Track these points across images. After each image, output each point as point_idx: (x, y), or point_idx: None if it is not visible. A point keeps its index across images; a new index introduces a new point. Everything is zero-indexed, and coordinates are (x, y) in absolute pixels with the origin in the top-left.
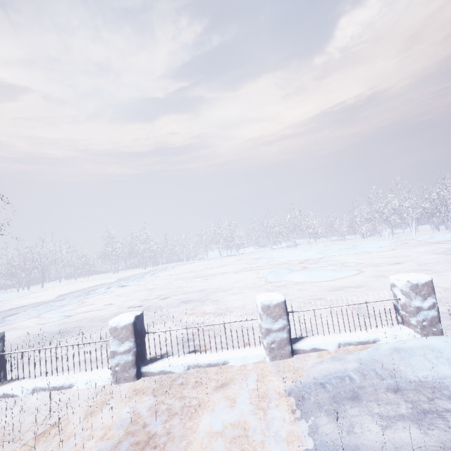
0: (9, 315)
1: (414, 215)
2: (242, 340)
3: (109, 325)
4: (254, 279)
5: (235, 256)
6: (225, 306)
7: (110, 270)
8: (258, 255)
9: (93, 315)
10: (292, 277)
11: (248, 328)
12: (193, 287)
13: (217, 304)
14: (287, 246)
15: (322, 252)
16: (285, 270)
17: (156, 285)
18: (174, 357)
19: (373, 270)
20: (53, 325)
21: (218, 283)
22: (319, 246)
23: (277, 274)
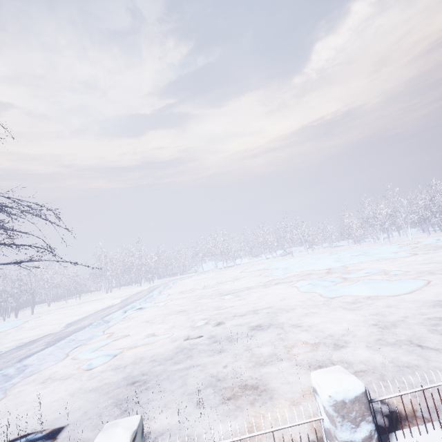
0: (24, 356)
1: (409, 220)
2: (441, 391)
3: (332, 399)
4: (301, 294)
5: (232, 268)
6: (315, 332)
7: (102, 290)
8: (261, 266)
9: (146, 352)
10: (354, 290)
11: (407, 367)
12: (235, 307)
13: (301, 330)
14: (280, 255)
15: (339, 260)
16: (327, 282)
17: (180, 305)
18: (406, 435)
19: (438, 278)
20: (105, 371)
21: (262, 301)
22: (325, 254)
23: (325, 287)
